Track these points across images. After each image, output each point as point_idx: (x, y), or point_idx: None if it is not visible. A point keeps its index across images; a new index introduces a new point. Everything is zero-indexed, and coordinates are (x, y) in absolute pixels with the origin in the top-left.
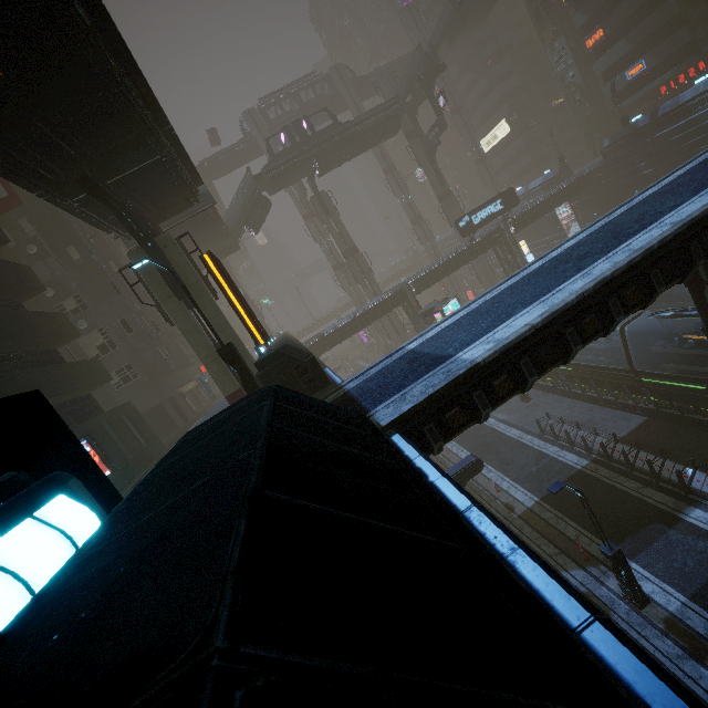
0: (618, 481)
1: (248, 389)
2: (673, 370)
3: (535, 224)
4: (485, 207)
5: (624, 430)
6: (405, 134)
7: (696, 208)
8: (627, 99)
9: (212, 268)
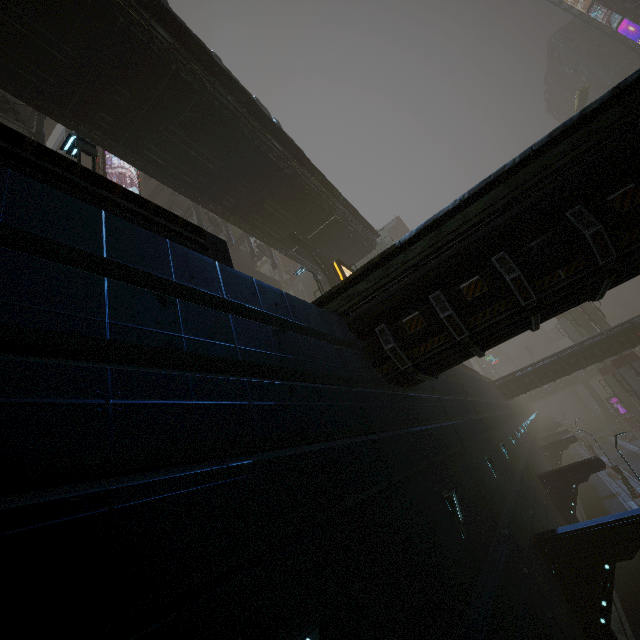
0: None
1: None
2: None
3: None
4: None
5: None
6: None
7: None
8: None
9: (337, 269)
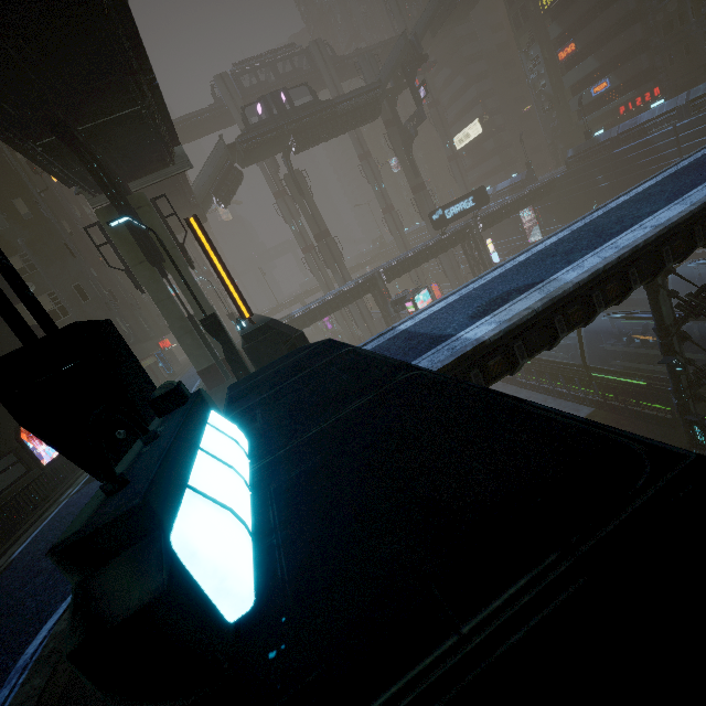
0: None
1: (231, 363)
2: (619, 366)
3: (500, 224)
4: (457, 202)
5: None
6: (383, 121)
7: (673, 214)
8: (591, 114)
9: (199, 233)
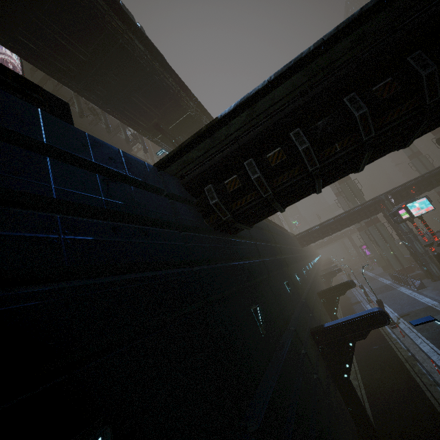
0: None
1: None
2: None
3: None
4: None
5: None
6: None
7: None
8: None
9: None
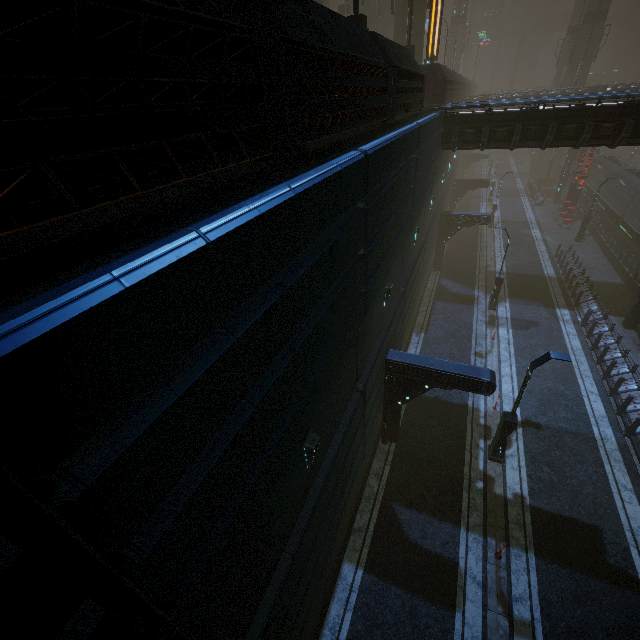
0: (554, 288)
1: None
2: None
3: None
4: None
5: (600, 280)
6: None
7: None
8: None
9: None
